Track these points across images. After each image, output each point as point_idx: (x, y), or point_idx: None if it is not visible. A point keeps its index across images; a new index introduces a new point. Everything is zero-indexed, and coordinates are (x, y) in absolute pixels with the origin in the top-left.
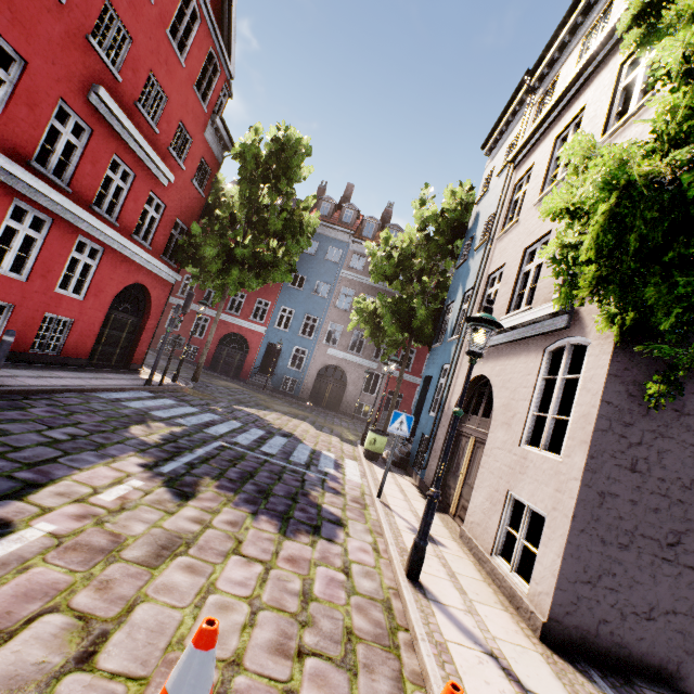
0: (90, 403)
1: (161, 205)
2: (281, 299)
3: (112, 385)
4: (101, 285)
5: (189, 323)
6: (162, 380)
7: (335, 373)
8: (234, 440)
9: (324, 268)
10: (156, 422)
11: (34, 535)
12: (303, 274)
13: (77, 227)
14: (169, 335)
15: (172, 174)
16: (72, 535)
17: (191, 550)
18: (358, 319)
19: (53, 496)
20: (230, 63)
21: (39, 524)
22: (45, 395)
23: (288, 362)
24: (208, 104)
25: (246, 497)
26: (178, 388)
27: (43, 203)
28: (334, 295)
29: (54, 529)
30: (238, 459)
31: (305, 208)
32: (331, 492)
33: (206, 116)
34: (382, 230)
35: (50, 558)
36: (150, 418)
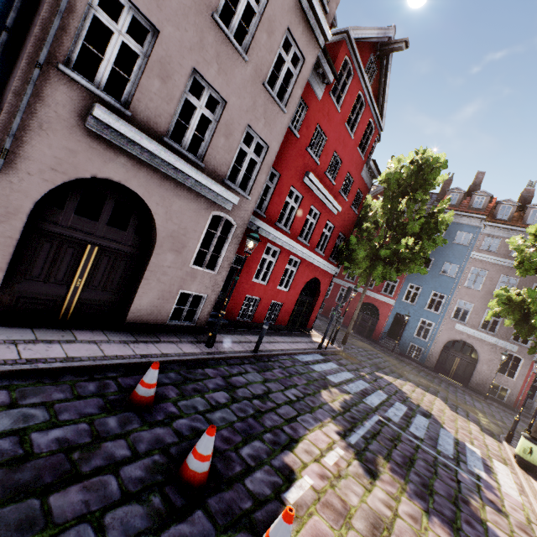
0: (296, 366)
1: (331, 226)
2: (408, 277)
3: (301, 349)
4: (297, 282)
5: (335, 293)
6: (327, 345)
7: (461, 345)
8: (387, 415)
9: (452, 250)
10: (333, 387)
11: (305, 485)
12: (429, 257)
13: (290, 251)
14: (334, 316)
15: (340, 205)
16: (322, 492)
17: (392, 536)
18: (499, 310)
19: (304, 452)
20: (381, 122)
21: (305, 476)
22: (275, 357)
23: (414, 331)
24: (365, 154)
25: (414, 488)
26: (335, 351)
27: (278, 242)
28: (462, 275)
29: (313, 483)
30: (395, 439)
31: (439, 211)
32: (490, 506)
33: (363, 162)
34: (520, 210)
35: (318, 510)
36: (328, 382)
